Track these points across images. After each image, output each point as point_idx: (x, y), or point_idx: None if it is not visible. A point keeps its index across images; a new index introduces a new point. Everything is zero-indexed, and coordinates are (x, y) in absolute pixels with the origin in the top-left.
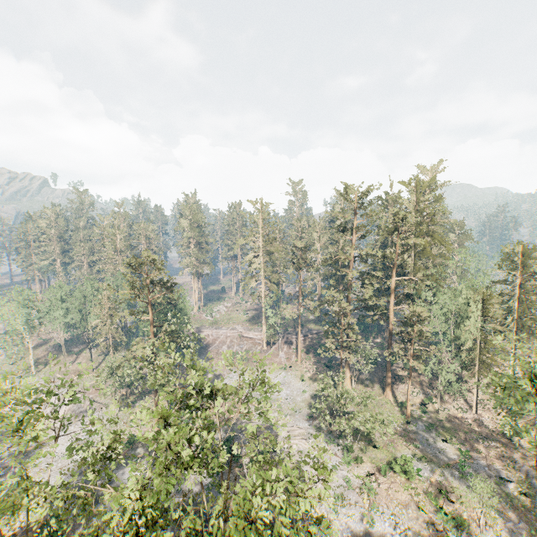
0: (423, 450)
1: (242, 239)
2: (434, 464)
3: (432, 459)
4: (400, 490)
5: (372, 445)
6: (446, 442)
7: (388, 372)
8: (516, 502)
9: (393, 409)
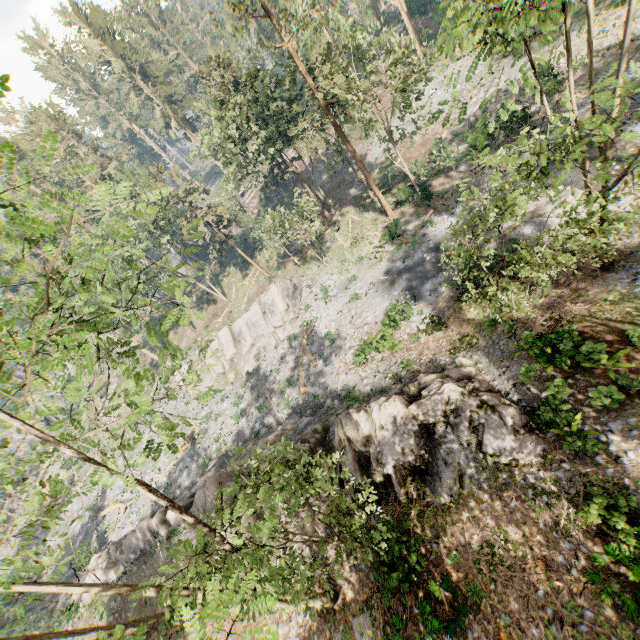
0: None
1: None
2: None
3: None
4: None
5: None
6: None
7: None
8: None
9: None
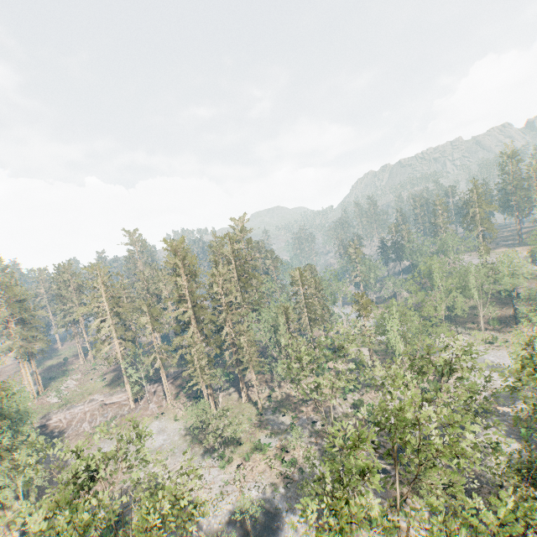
0: (272, 428)
1: (83, 307)
2: (279, 434)
3: (277, 432)
4: (260, 464)
5: (239, 444)
6: (285, 415)
7: (241, 382)
8: (320, 432)
9: (251, 409)
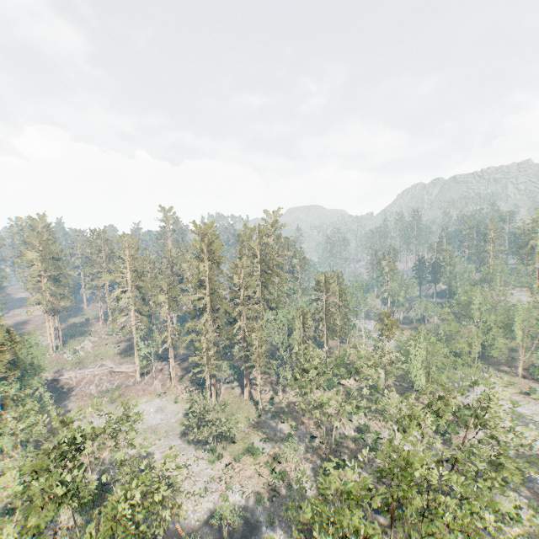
0: (268, 433)
1: (107, 275)
2: (274, 441)
3: (273, 438)
4: (249, 468)
5: (232, 442)
6: (284, 423)
7: (246, 379)
8: (317, 449)
9: (251, 408)
